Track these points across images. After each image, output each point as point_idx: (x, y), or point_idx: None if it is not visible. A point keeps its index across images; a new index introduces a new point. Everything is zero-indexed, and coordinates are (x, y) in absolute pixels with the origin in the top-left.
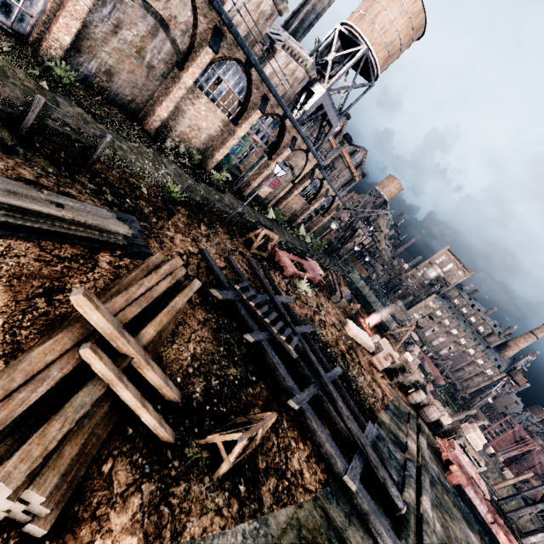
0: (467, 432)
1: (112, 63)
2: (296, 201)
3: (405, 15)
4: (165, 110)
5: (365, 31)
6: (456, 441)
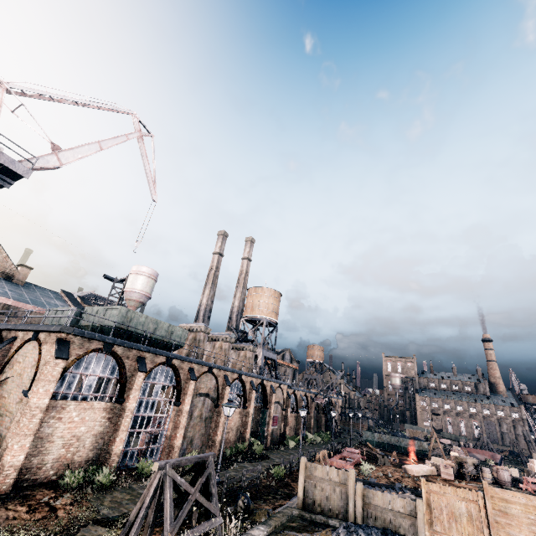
0: (533, 469)
1: (191, 434)
2: (290, 419)
3: (270, 297)
4: (219, 435)
5: (259, 313)
6: (525, 476)
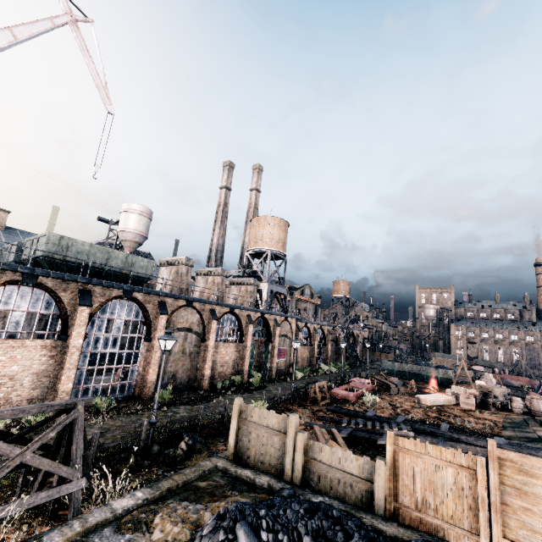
0: None
1: (173, 369)
2: (302, 351)
3: (275, 227)
4: (208, 369)
5: (263, 245)
6: None
